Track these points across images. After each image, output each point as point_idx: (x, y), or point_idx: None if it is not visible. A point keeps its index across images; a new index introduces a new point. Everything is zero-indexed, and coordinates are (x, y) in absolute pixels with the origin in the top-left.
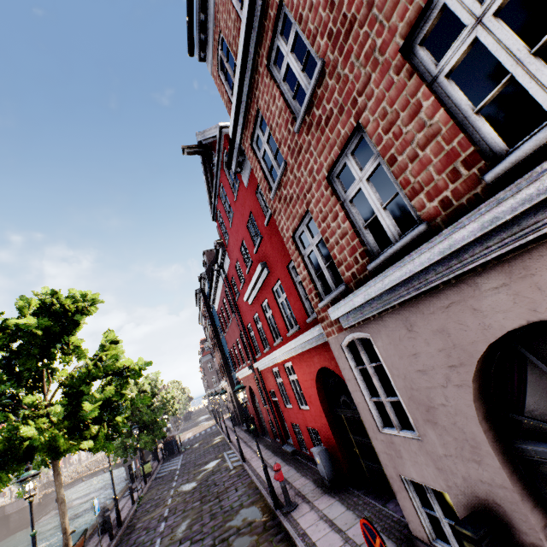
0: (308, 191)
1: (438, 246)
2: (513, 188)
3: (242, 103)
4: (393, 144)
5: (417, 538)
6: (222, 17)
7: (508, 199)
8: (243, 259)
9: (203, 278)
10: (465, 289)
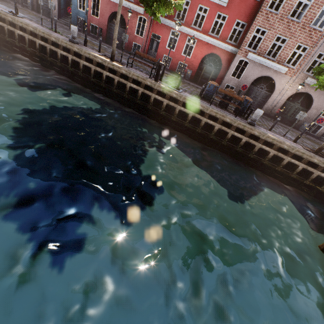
0: (273, 28)
1: (275, 65)
2: (284, 67)
3: None
4: (286, 48)
5: (218, 92)
6: None
7: (283, 68)
8: None
9: None
10: (269, 70)
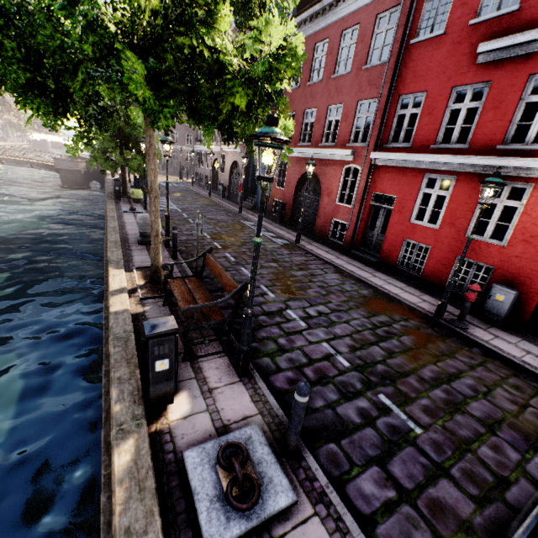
0: None
1: None
2: None
3: None
4: None
5: None
6: None
7: None
8: None
9: None
10: None
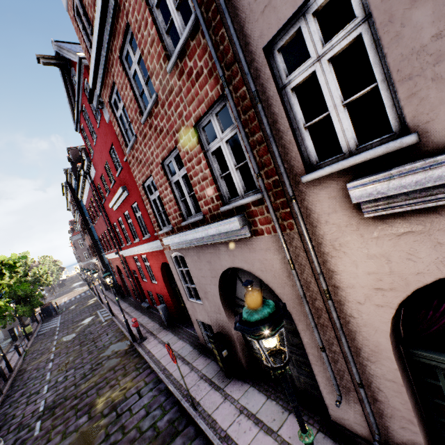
0: (151, 164)
1: (204, 231)
2: (223, 222)
3: (100, 68)
4: (191, 170)
5: (202, 343)
6: None
7: (222, 225)
8: (107, 175)
9: (69, 174)
10: (216, 248)
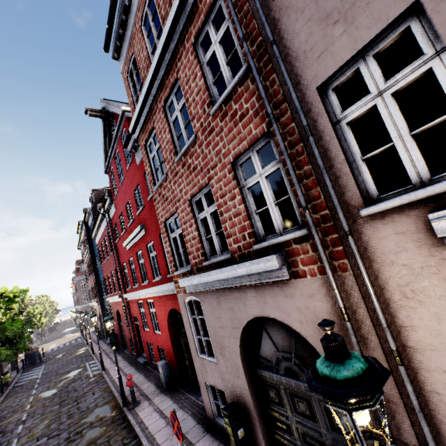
0: (178, 201)
1: (231, 271)
2: (258, 261)
3: (142, 116)
4: (223, 206)
5: (209, 417)
6: (137, 45)
7: (256, 264)
8: (127, 214)
9: (88, 213)
10: (242, 292)
